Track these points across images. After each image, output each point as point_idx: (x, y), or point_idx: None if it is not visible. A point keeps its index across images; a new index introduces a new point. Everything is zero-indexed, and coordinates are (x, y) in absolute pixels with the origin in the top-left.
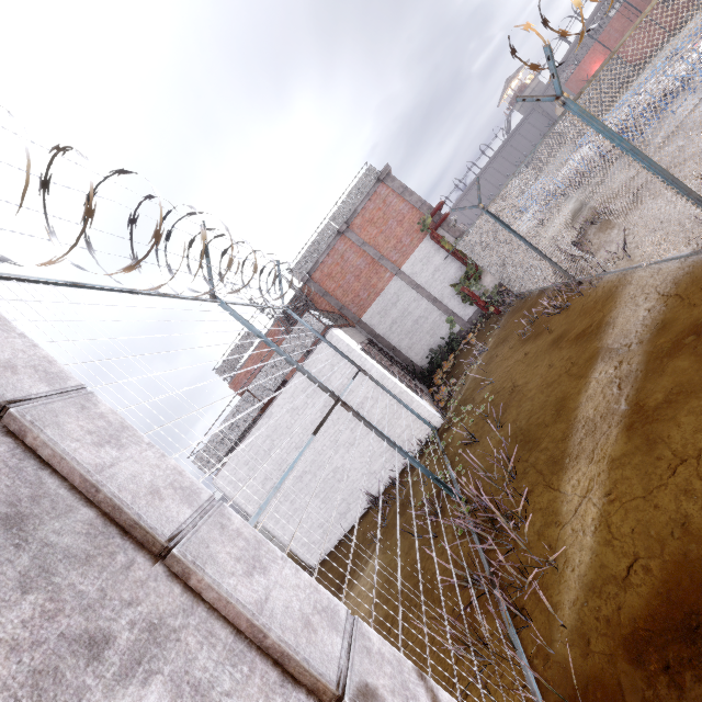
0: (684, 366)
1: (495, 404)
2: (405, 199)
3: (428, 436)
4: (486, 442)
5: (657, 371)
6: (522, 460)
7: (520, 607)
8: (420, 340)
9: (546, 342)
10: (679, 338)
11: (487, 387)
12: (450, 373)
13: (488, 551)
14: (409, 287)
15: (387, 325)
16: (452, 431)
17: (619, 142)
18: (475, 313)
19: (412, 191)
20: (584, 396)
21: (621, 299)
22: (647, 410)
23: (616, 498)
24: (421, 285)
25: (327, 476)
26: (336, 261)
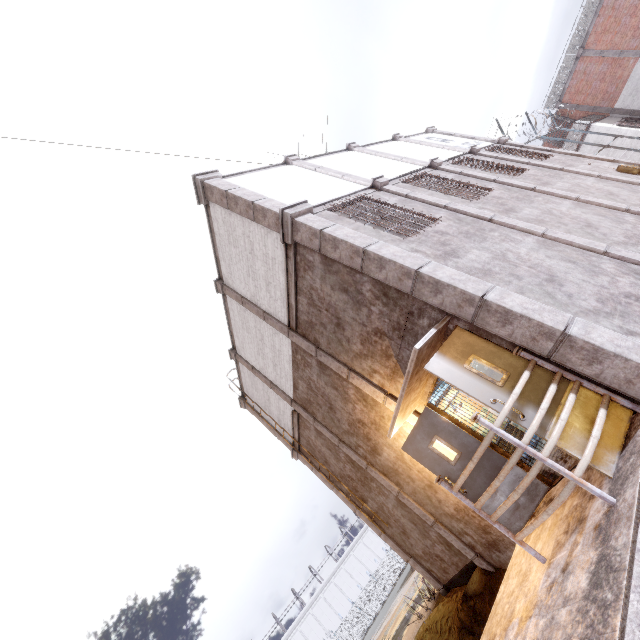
0: None
1: None
2: None
3: None
4: None
5: None
6: None
7: None
8: None
9: None
10: None
11: None
12: None
13: None
14: None
15: None
16: None
17: None
18: None
19: None
20: None
21: None
22: None
23: None
24: None
25: None
26: (579, 80)
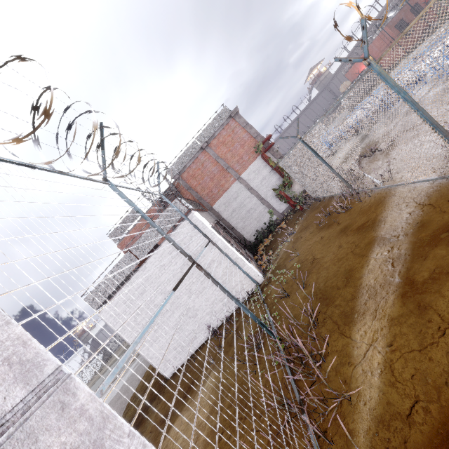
0: (443, 254)
1: (300, 270)
2: (246, 130)
3: (253, 288)
4: (294, 297)
5: (421, 256)
6: (322, 312)
7: (323, 430)
8: (250, 224)
9: (336, 231)
10: (436, 234)
11: (295, 258)
12: (269, 247)
13: (297, 380)
14: (245, 188)
15: (229, 212)
16: (270, 287)
17: (403, 95)
18: (286, 208)
19: (252, 126)
20: (366, 269)
21: (388, 205)
22: (417, 284)
23: (397, 349)
24: (253, 188)
25: (182, 314)
26: (198, 167)
